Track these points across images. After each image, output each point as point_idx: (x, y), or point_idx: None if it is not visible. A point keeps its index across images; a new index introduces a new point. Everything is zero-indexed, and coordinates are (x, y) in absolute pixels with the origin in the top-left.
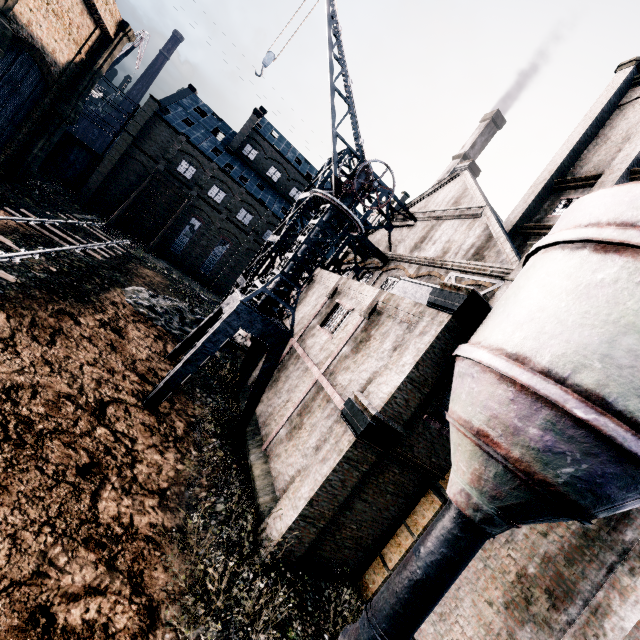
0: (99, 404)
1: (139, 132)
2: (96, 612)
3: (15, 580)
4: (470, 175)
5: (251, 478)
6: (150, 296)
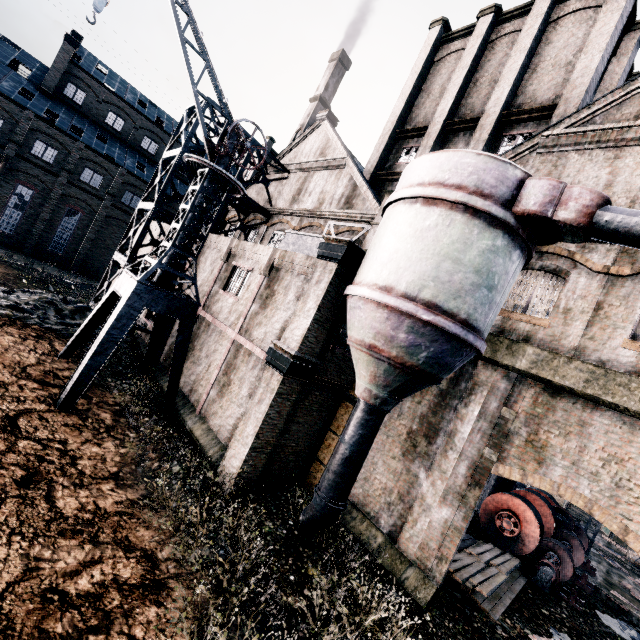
0: (6, 420)
1: None
2: (101, 575)
3: (10, 582)
4: (330, 126)
5: (194, 439)
6: (4, 293)
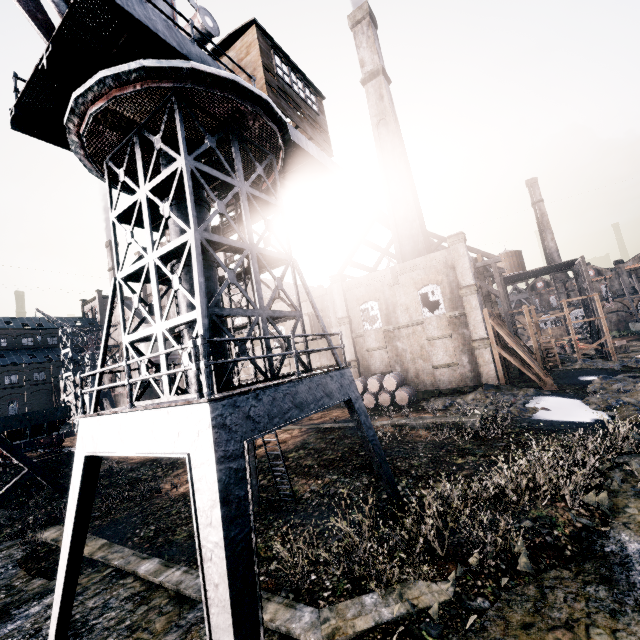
0: None
1: None
2: None
3: None
4: None
5: None
6: None
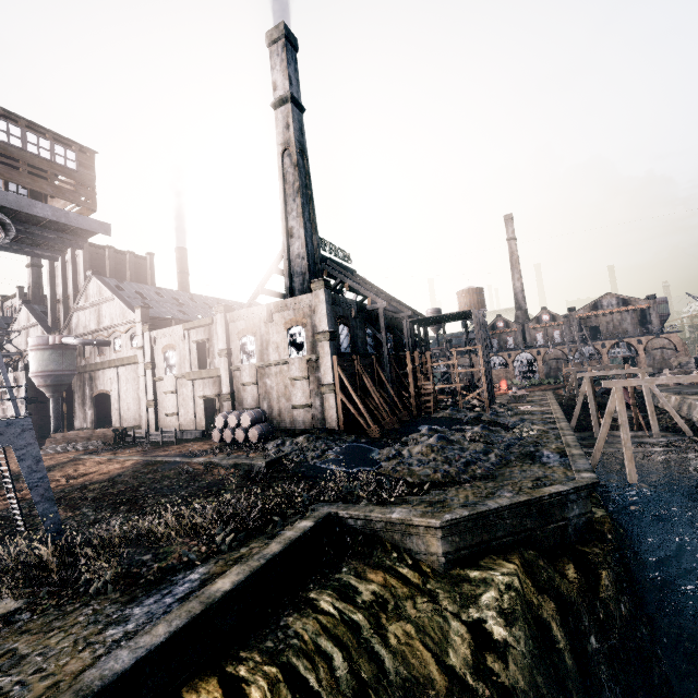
0: None
1: None
2: None
3: None
4: (26, 307)
5: None
6: None
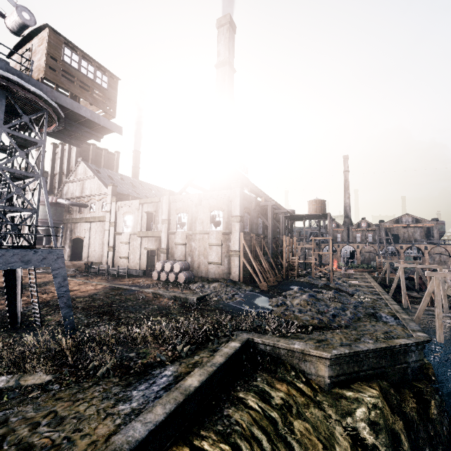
0: None
1: None
2: None
3: None
4: None
5: None
6: None
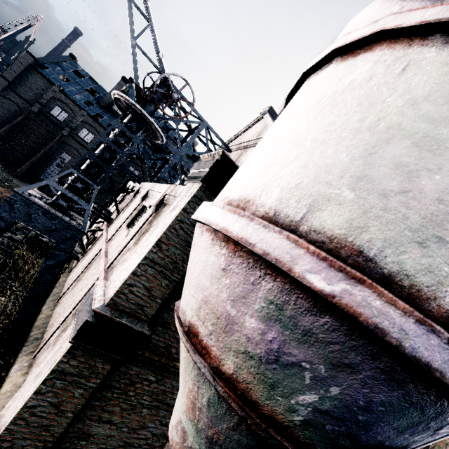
0: None
1: (15, 79)
2: None
3: None
4: (269, 115)
5: None
6: None
